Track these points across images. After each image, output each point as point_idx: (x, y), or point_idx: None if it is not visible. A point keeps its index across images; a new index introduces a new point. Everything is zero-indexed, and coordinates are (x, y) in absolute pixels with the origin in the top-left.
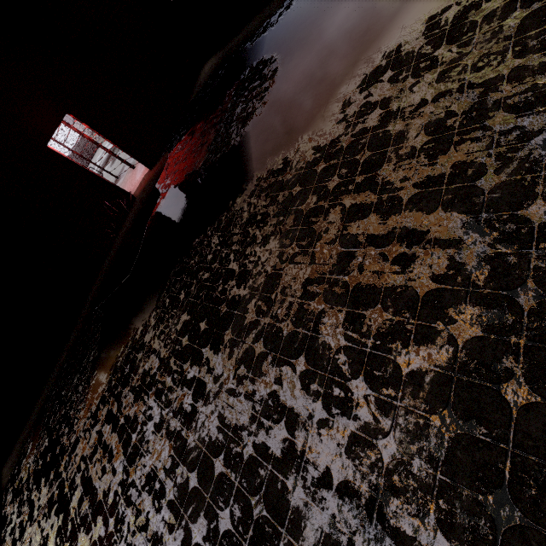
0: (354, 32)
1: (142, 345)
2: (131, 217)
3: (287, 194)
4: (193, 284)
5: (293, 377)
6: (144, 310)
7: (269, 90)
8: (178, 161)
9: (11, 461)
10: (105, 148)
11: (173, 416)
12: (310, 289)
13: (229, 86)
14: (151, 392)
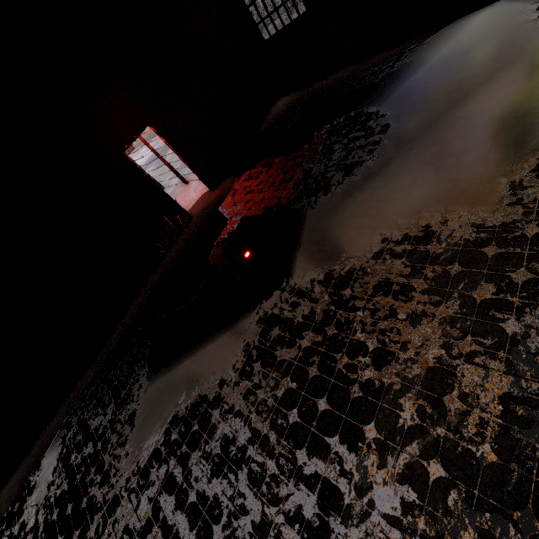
0: (506, 111)
1: (219, 399)
2: (188, 236)
3: (440, 270)
4: (295, 343)
5: (515, 537)
6: (217, 354)
7: (381, 144)
8: (251, 190)
9: (8, 493)
10: (165, 161)
11: (286, 522)
12: (517, 410)
13: (316, 128)
14: (241, 471)
